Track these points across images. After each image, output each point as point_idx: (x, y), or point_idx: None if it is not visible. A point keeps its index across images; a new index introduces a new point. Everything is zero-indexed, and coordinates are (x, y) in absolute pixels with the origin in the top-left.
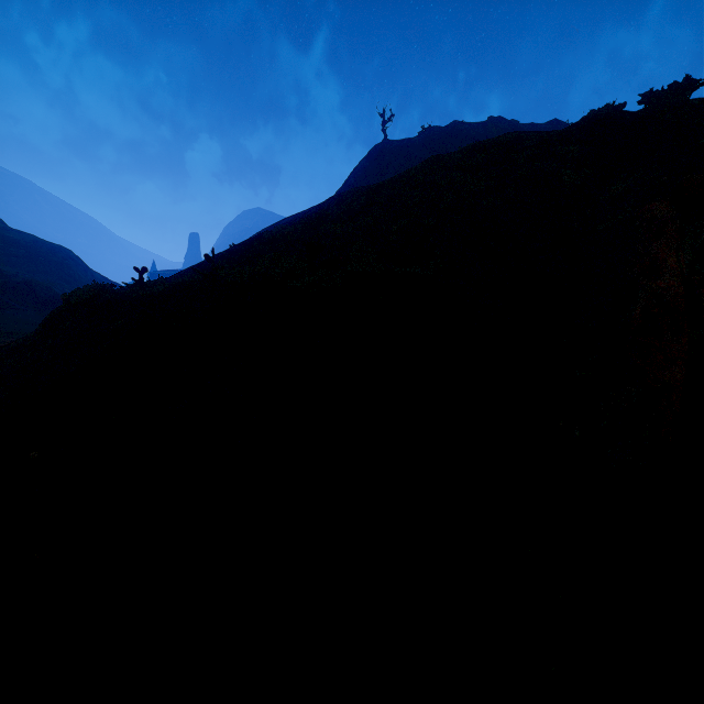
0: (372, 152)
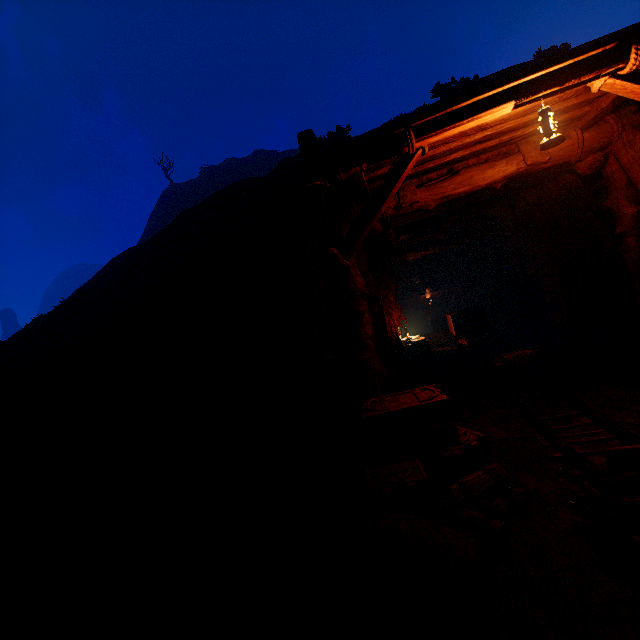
0: (162, 197)
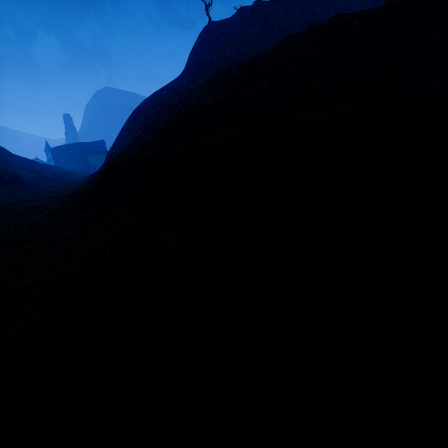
0: (203, 32)
